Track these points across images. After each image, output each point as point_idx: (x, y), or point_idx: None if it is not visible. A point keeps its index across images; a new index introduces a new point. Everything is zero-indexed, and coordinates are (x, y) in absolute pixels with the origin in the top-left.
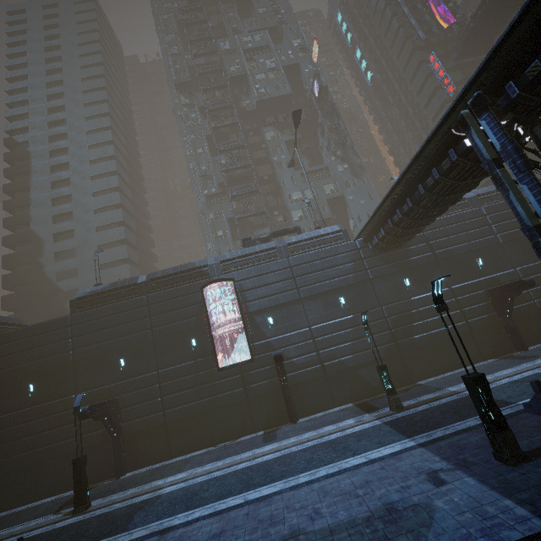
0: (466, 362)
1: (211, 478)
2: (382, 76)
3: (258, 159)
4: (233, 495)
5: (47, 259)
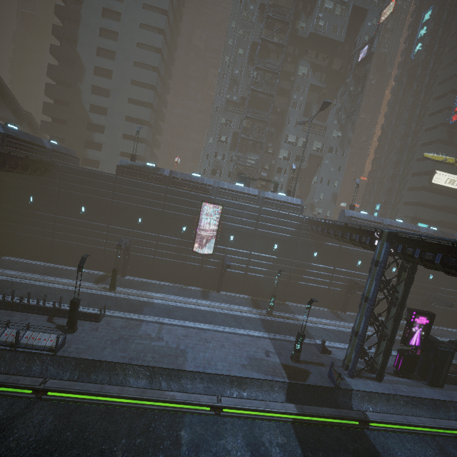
0: (314, 304)
1: (177, 305)
2: (427, 55)
3: (281, 89)
4: (189, 321)
5: (85, 87)
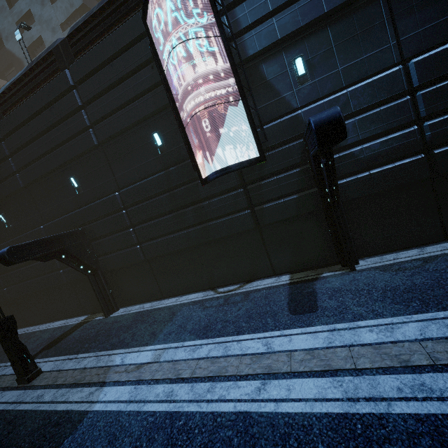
0: None
1: (167, 412)
2: None
3: None
4: None
5: None
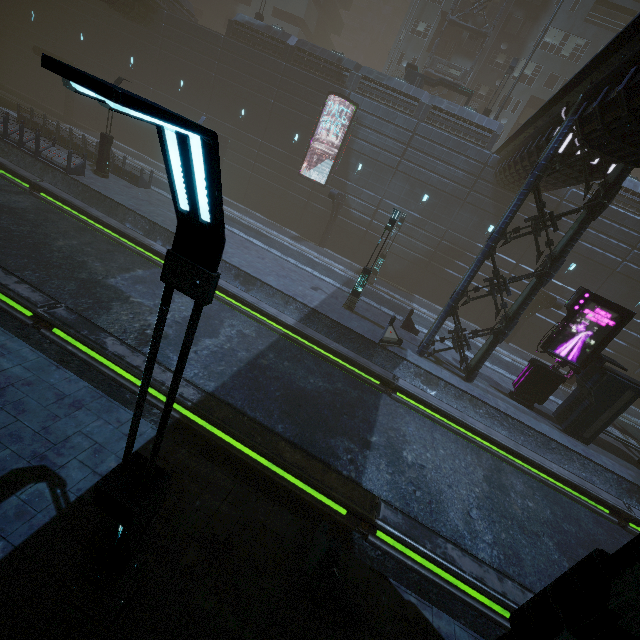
0: (461, 314)
1: (247, 225)
2: None
3: None
4: (246, 234)
5: None
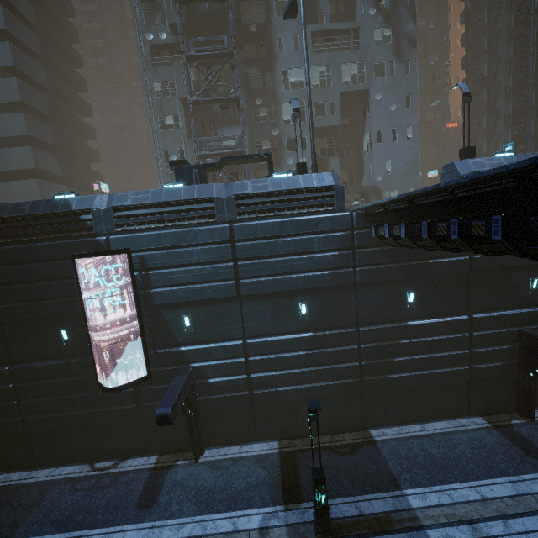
0: (445, 414)
1: None
2: None
3: None
4: None
5: None
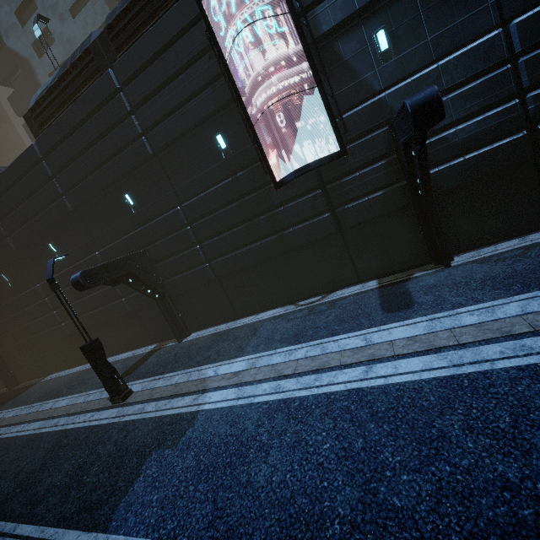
0: None
1: (280, 399)
2: None
3: None
4: None
5: None
